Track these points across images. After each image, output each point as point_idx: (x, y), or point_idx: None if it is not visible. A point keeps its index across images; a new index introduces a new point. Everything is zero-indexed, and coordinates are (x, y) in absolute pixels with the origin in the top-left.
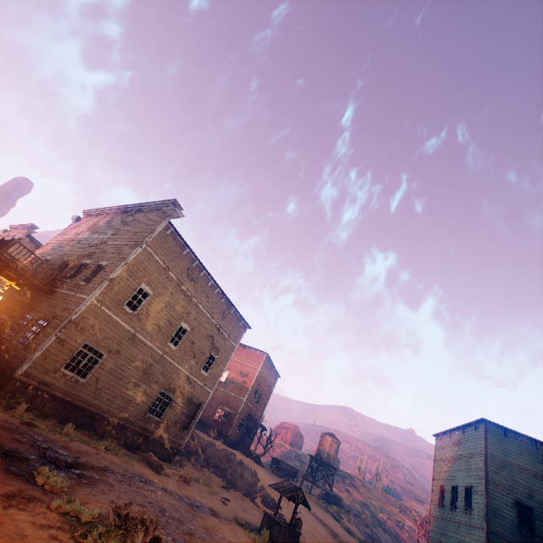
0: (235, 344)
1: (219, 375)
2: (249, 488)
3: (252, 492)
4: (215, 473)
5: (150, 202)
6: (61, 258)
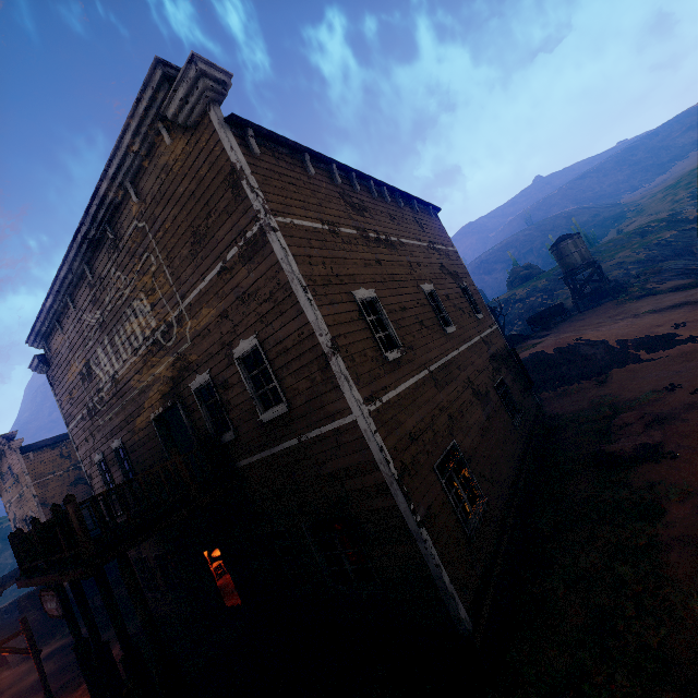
0: (452, 248)
1: (481, 301)
2: (612, 358)
3: (622, 357)
4: (558, 386)
5: (109, 160)
6: (136, 426)
